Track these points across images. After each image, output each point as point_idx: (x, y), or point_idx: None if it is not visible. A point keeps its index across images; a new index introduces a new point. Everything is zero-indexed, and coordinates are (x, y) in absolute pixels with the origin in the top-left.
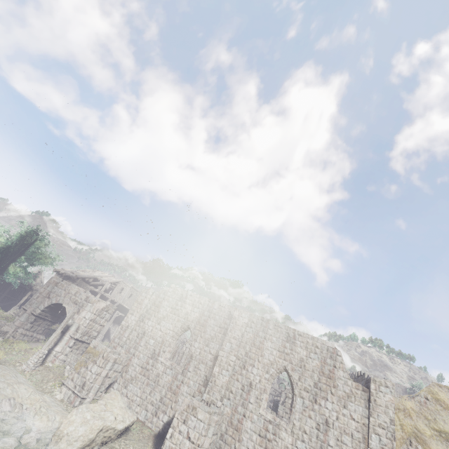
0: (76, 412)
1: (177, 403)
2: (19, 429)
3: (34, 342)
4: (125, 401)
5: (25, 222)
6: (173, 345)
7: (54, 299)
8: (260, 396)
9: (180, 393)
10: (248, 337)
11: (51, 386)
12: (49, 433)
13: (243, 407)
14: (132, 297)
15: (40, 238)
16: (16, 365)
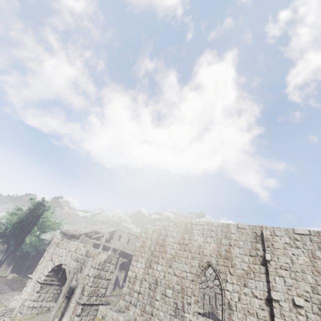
0: None
1: None
2: None
3: (43, 313)
4: None
5: (33, 198)
6: (197, 292)
7: (56, 261)
8: None
9: None
10: (302, 263)
11: None
12: None
13: None
14: (130, 242)
15: (46, 208)
16: None
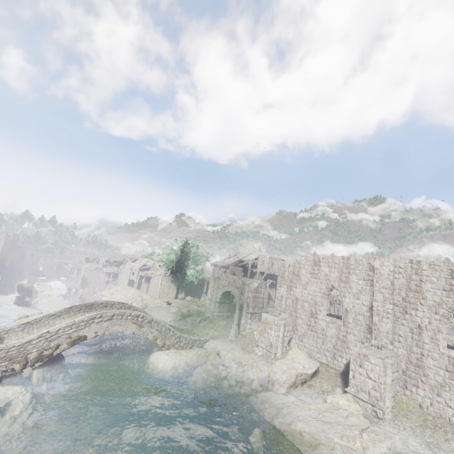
0: (275, 366)
1: (349, 349)
2: (247, 378)
3: (226, 319)
4: (305, 354)
5: (178, 239)
6: (325, 304)
7: (223, 289)
8: (435, 336)
9: (349, 341)
10: (400, 284)
11: (251, 347)
12: (265, 378)
13: (417, 347)
14: (274, 265)
15: (192, 246)
16: (225, 337)
